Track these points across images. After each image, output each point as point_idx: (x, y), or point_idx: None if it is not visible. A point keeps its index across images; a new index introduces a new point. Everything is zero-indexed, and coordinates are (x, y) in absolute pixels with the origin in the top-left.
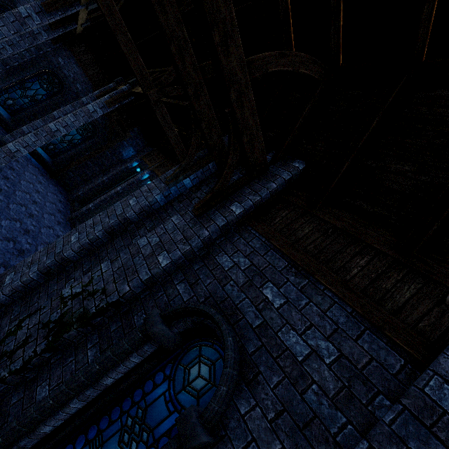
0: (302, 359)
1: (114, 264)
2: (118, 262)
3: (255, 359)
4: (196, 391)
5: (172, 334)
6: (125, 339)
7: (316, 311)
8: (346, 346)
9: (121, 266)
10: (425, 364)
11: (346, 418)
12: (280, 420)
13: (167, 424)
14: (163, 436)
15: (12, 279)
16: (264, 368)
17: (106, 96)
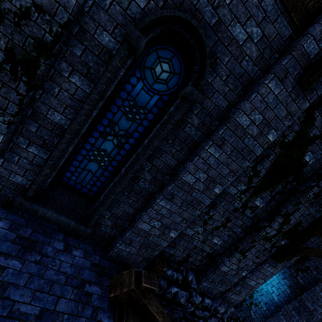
0: (242, 43)
1: None
2: None
3: (214, 50)
4: (164, 81)
5: (144, 46)
6: (117, 59)
7: (255, 3)
8: (267, 28)
9: None
10: (301, 31)
11: (258, 68)
12: (228, 79)
13: (152, 102)
14: (153, 107)
15: None
16: (220, 55)
17: None
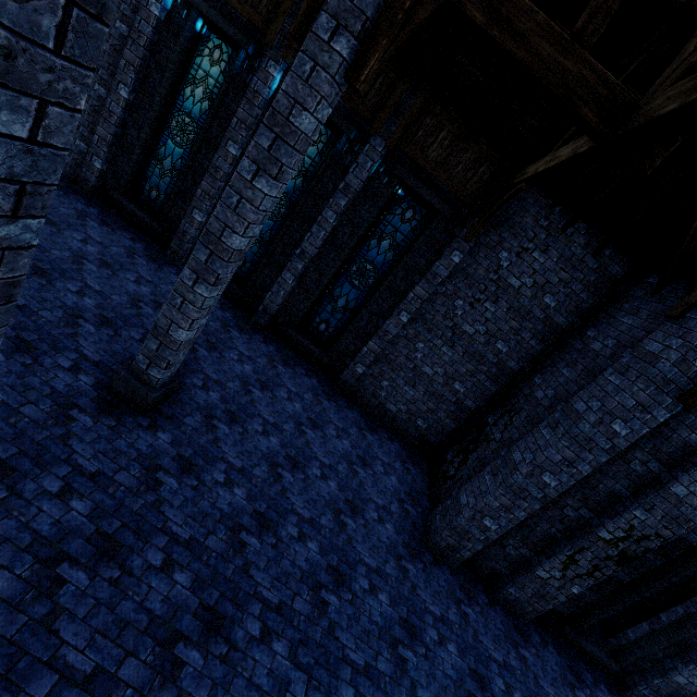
0: None
1: (653, 514)
2: (658, 512)
3: None
4: None
5: None
6: None
7: None
8: None
9: (664, 515)
10: None
11: None
12: None
13: None
14: None
15: (497, 525)
16: None
17: (345, 43)
